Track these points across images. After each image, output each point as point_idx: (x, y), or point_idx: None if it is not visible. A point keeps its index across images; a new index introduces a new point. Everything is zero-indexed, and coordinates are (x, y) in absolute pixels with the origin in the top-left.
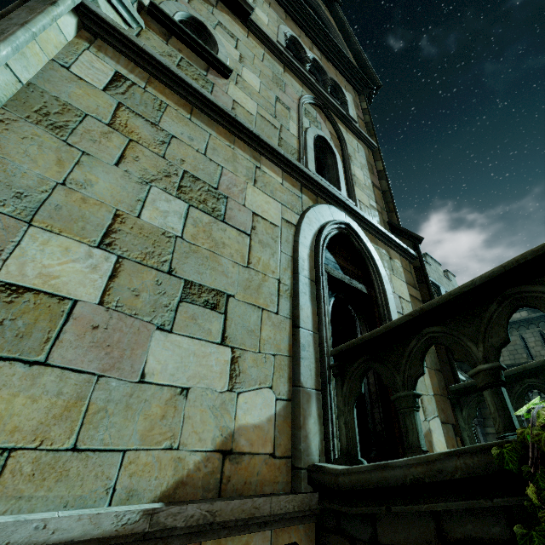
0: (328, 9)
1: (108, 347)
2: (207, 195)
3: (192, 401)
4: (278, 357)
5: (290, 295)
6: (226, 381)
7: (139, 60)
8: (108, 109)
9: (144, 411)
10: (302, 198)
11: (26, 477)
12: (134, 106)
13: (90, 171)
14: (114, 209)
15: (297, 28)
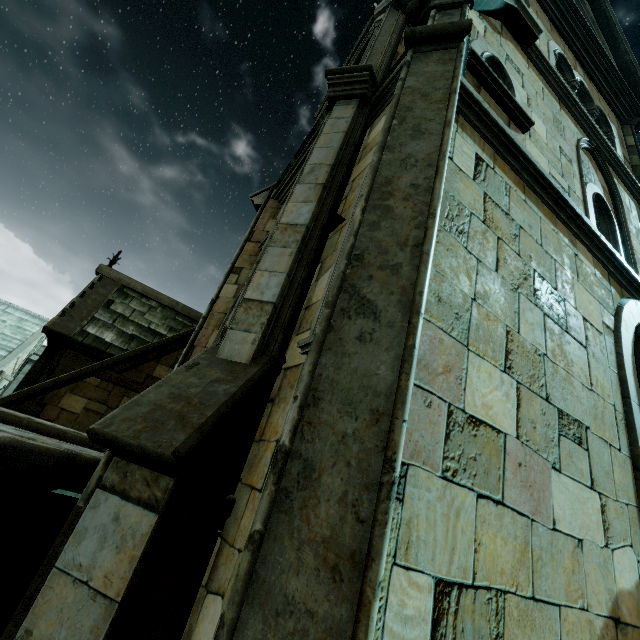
0: (589, 4)
1: (530, 488)
2: (551, 298)
3: (586, 555)
4: (629, 507)
5: (624, 427)
6: (602, 535)
7: (487, 135)
8: (479, 202)
9: (561, 563)
10: (611, 292)
11: (515, 621)
12: (492, 194)
13: (484, 281)
14: (504, 325)
15: (561, 40)
